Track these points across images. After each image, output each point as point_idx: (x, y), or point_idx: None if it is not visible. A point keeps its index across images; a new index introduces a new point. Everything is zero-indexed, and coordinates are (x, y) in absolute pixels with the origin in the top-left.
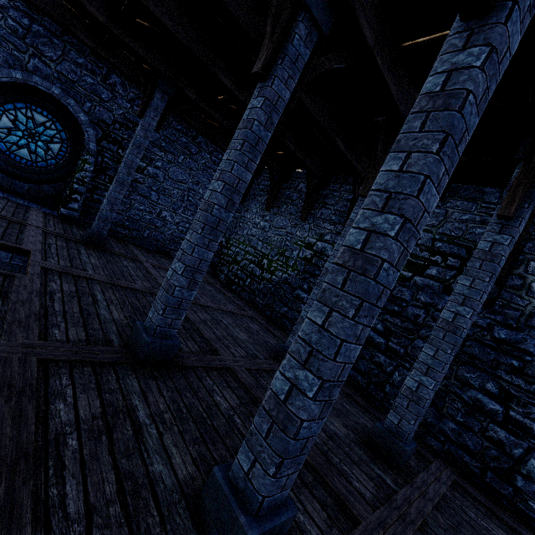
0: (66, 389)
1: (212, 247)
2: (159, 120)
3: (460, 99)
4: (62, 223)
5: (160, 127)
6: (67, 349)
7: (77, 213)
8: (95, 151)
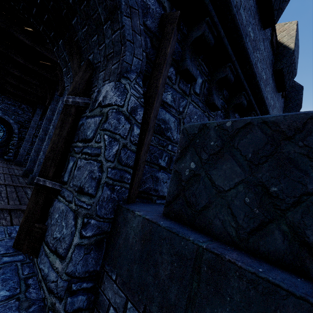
0: (2, 174)
1: (42, 145)
2: (40, 117)
3: (59, 108)
4: (5, 161)
5: (41, 120)
6: (3, 172)
7: (12, 157)
8: (18, 133)
